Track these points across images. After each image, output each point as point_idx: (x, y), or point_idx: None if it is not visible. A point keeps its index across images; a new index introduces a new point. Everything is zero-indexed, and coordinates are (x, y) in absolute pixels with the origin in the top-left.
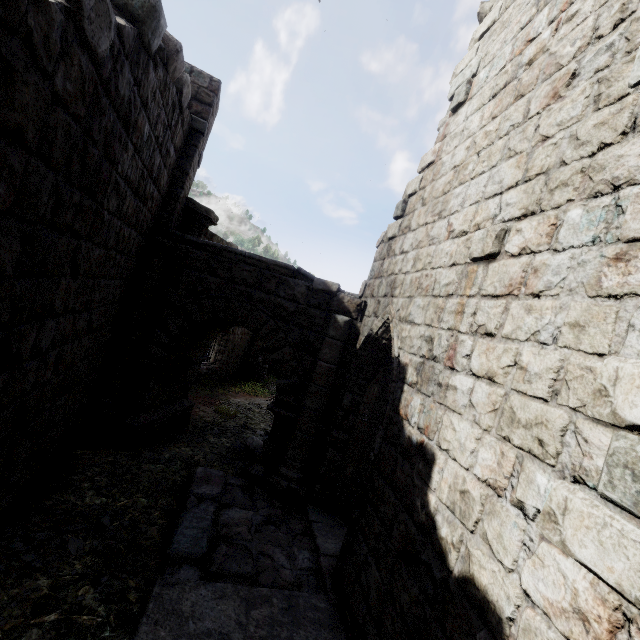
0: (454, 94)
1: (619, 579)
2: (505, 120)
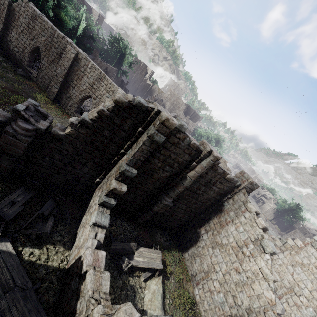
0: (315, 239)
1: None
2: (316, 274)
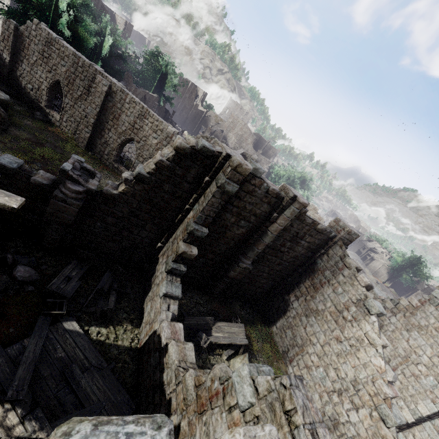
0: (433, 295)
1: (406, 418)
2: (436, 337)
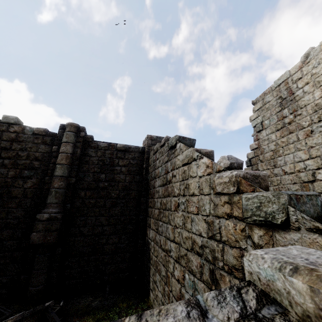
0: (254, 126)
1: None
2: (289, 139)
